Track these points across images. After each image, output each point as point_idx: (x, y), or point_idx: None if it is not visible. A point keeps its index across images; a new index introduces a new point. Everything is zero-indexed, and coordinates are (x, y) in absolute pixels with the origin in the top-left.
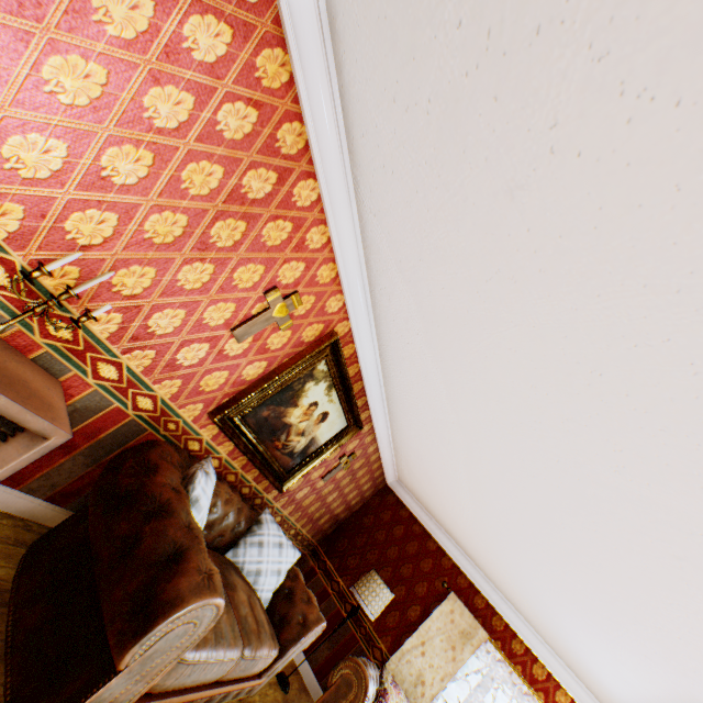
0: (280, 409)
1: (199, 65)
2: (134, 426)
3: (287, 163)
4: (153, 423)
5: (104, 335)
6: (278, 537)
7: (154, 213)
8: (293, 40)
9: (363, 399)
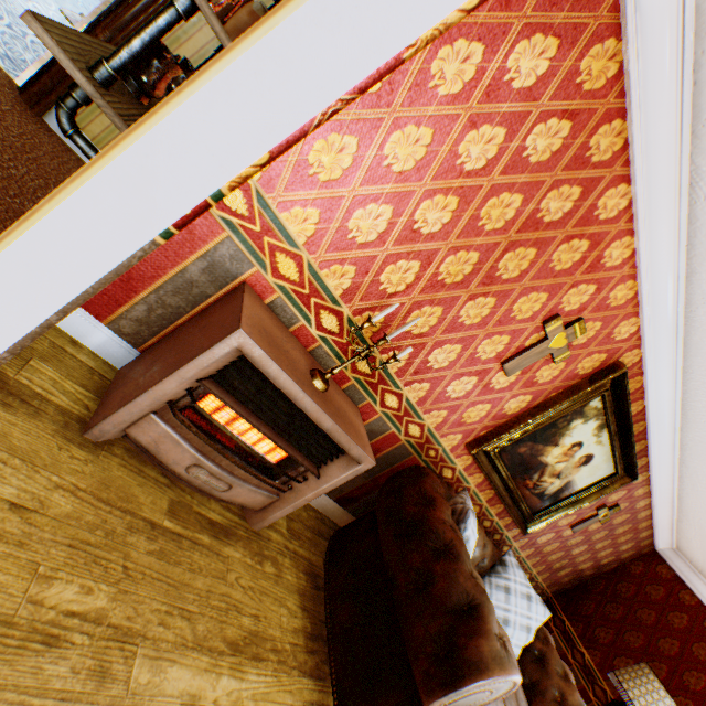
0: (537, 446)
1: (515, 93)
2: (402, 449)
3: (594, 172)
4: (416, 448)
5: (393, 369)
6: (525, 587)
7: (449, 255)
8: (634, 20)
9: (640, 443)
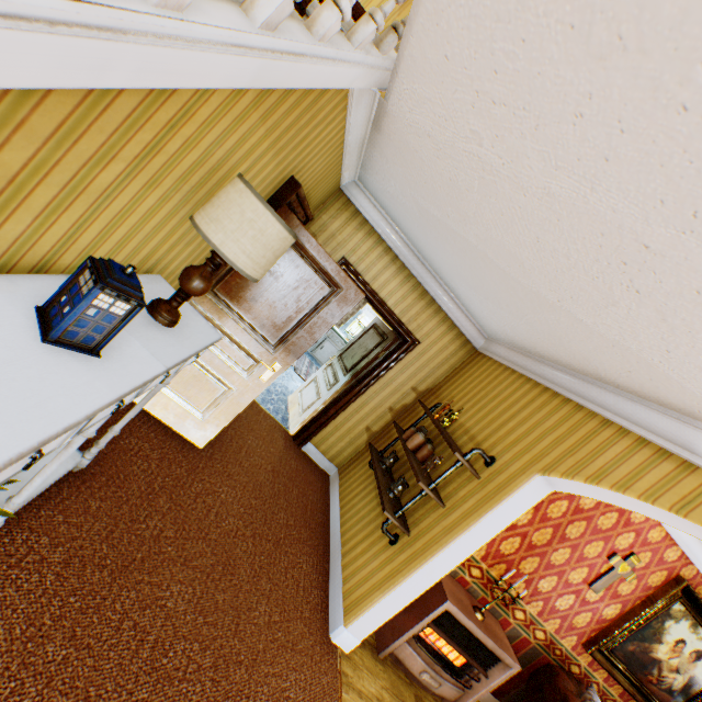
0: (642, 643)
1: None
2: (533, 649)
3: None
4: (544, 647)
5: (516, 594)
6: None
7: (534, 531)
8: None
9: None
